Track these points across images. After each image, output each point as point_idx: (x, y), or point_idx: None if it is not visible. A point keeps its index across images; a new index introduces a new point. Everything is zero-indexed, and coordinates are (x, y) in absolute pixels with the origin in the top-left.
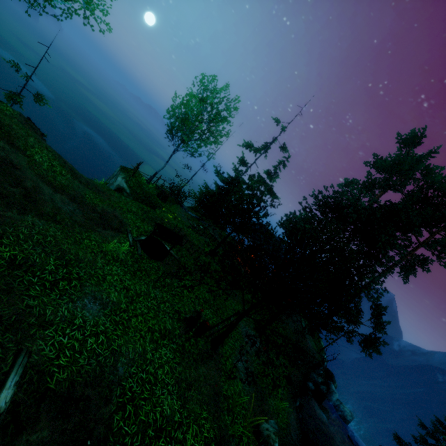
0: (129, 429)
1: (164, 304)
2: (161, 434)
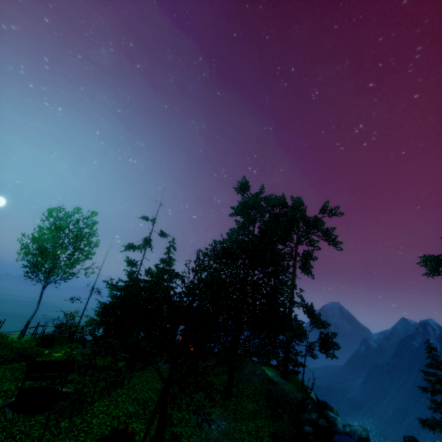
0: None
1: None
2: None
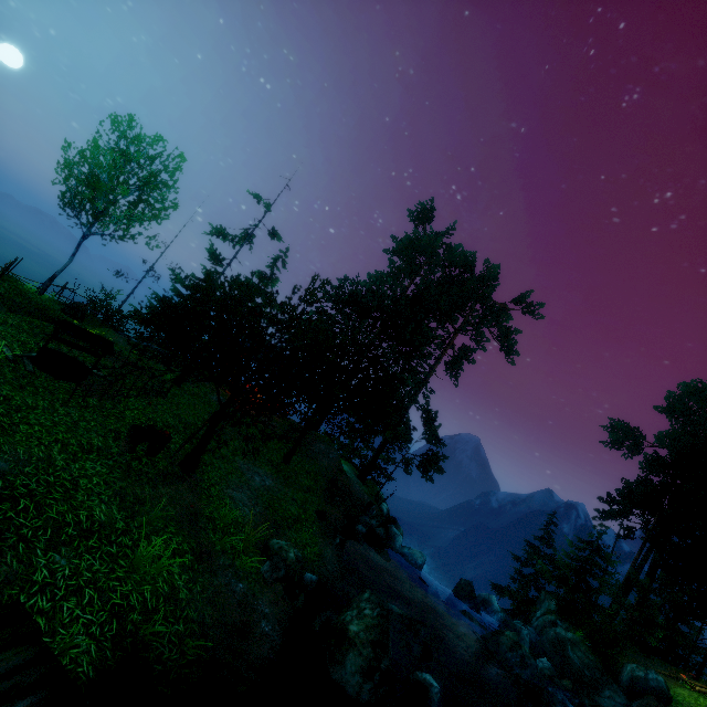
0: (29, 522)
1: (86, 423)
2: (91, 536)
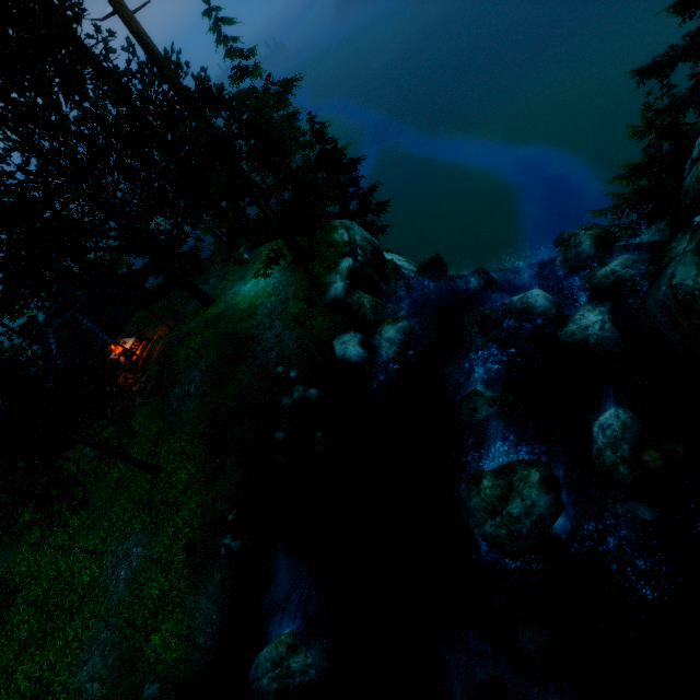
0: None
1: None
2: None
